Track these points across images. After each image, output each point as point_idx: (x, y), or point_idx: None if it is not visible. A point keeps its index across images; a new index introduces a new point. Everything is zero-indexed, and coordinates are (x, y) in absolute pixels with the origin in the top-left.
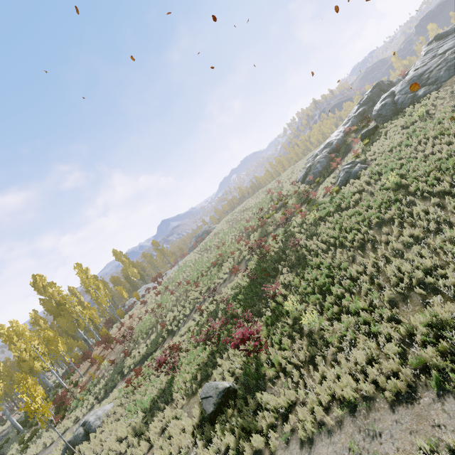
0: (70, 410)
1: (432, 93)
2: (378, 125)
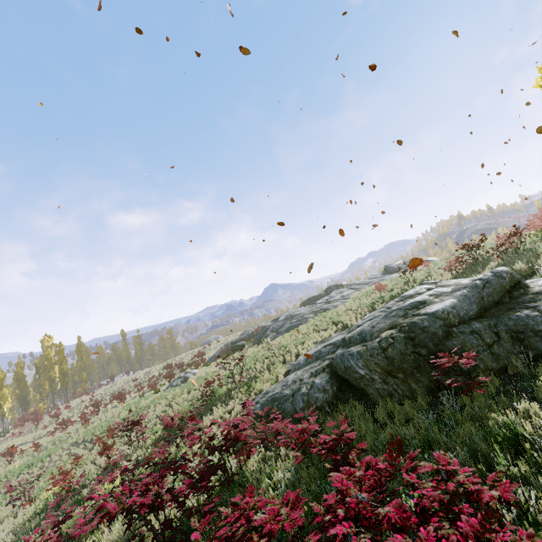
0: None
1: (260, 345)
2: (245, 345)
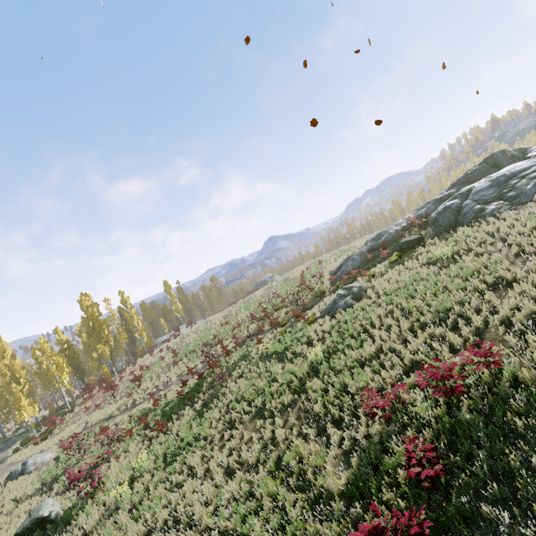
0: (52, 434)
1: (493, 219)
2: (423, 237)
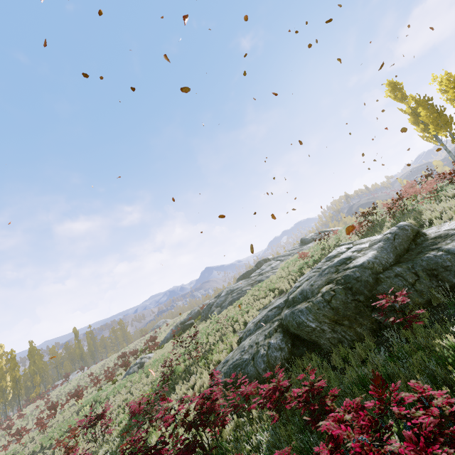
0: None
1: (208, 321)
2: (194, 323)
